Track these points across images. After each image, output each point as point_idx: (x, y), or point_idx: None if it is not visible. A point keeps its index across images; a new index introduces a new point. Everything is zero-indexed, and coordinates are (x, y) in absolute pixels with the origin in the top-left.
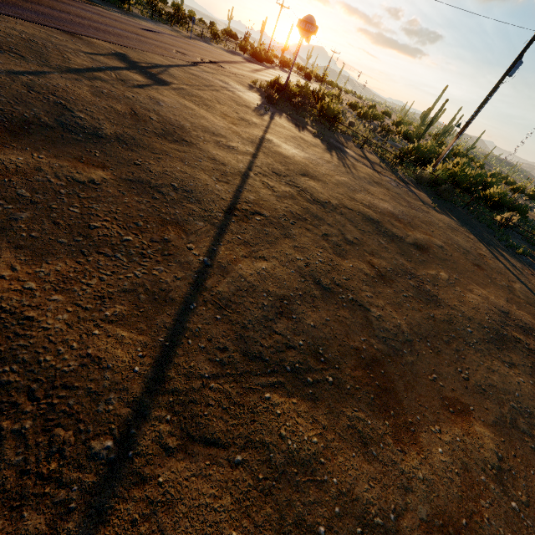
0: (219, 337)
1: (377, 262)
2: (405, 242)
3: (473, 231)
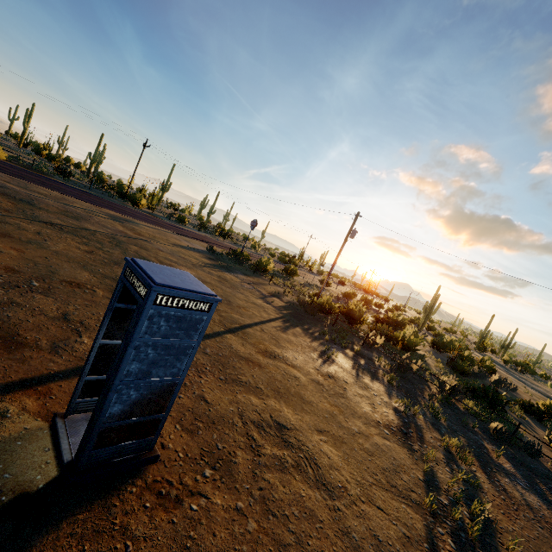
0: None
1: (101, 253)
2: None
3: (289, 318)
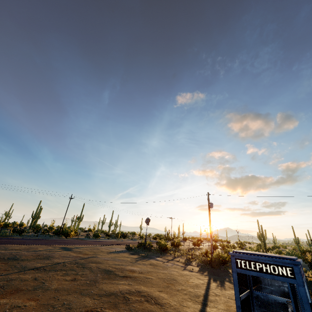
0: None
1: (80, 278)
2: (117, 275)
3: (213, 277)
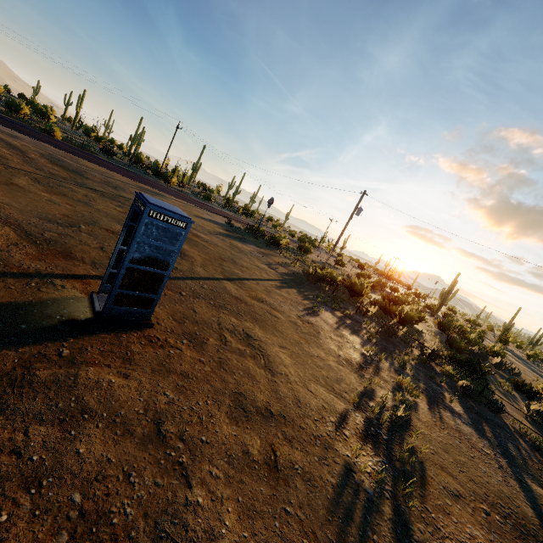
0: (34, 176)
1: None
2: None
3: (288, 282)
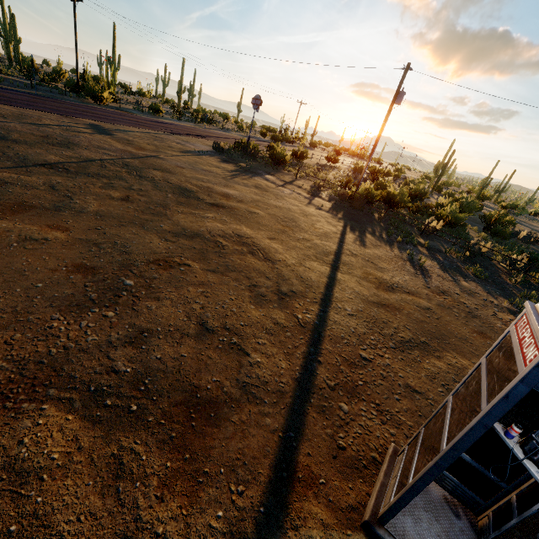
0: None
1: (138, 197)
2: (202, 201)
3: (351, 223)
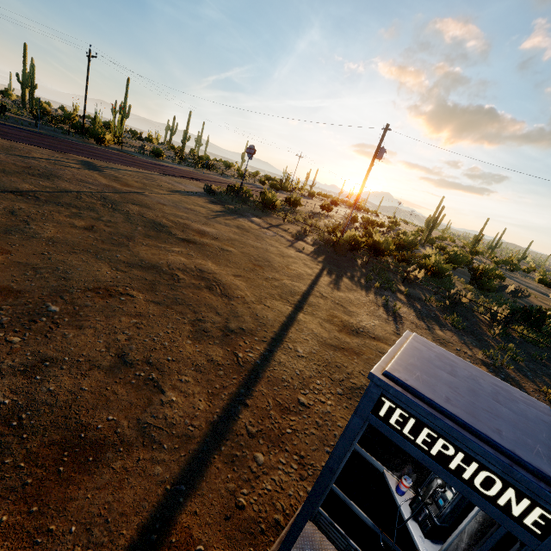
0: None
1: (103, 227)
2: (173, 236)
3: (329, 267)
